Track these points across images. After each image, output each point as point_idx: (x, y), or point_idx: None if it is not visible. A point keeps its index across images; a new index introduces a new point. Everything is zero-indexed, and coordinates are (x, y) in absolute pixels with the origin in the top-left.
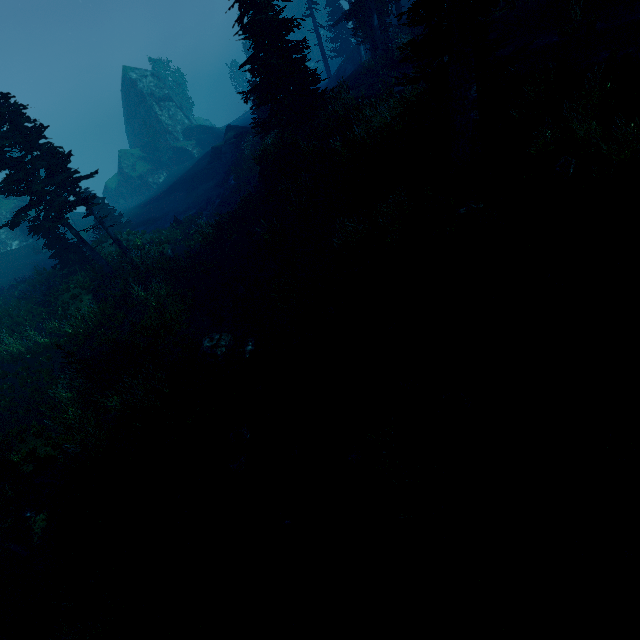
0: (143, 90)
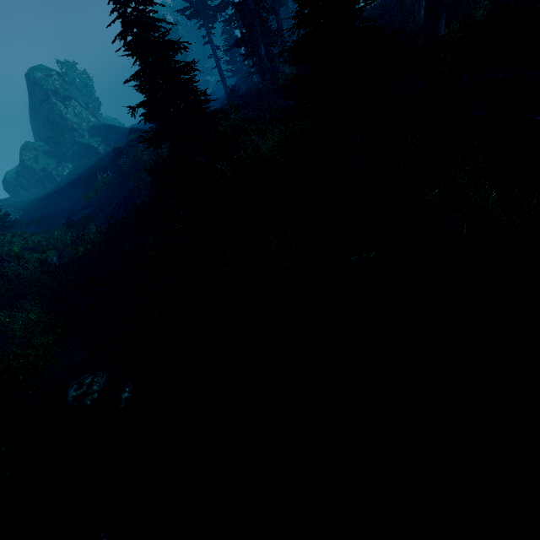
0: (47, 88)
